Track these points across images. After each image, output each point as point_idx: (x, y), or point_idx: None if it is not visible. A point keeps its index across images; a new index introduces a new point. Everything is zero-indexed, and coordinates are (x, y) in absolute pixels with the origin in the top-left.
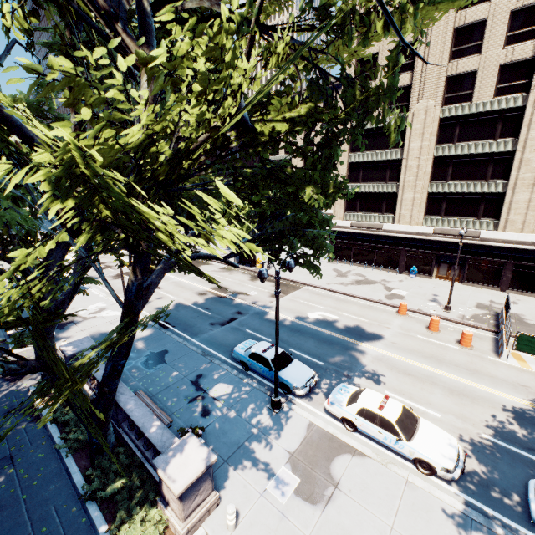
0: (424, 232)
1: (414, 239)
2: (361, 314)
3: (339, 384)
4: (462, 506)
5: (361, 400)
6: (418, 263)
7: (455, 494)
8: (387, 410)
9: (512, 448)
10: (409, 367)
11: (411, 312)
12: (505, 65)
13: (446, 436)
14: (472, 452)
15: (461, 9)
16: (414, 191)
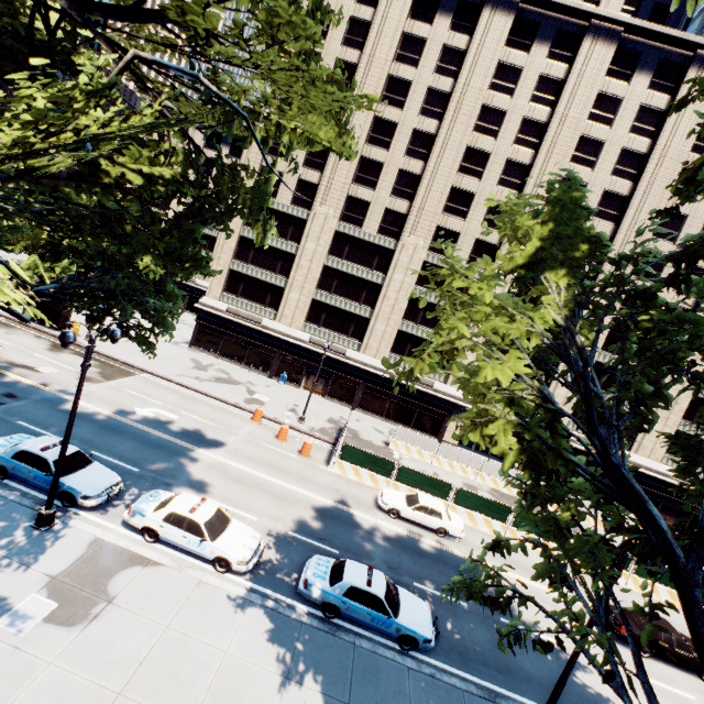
0: (301, 338)
1: (291, 343)
2: (210, 417)
3: (152, 491)
4: (247, 592)
5: (173, 504)
6: (290, 370)
7: (244, 585)
8: (200, 512)
9: (308, 540)
10: (243, 474)
11: (267, 419)
12: (389, 210)
13: (253, 533)
14: (274, 547)
15: (369, 143)
16: (301, 292)
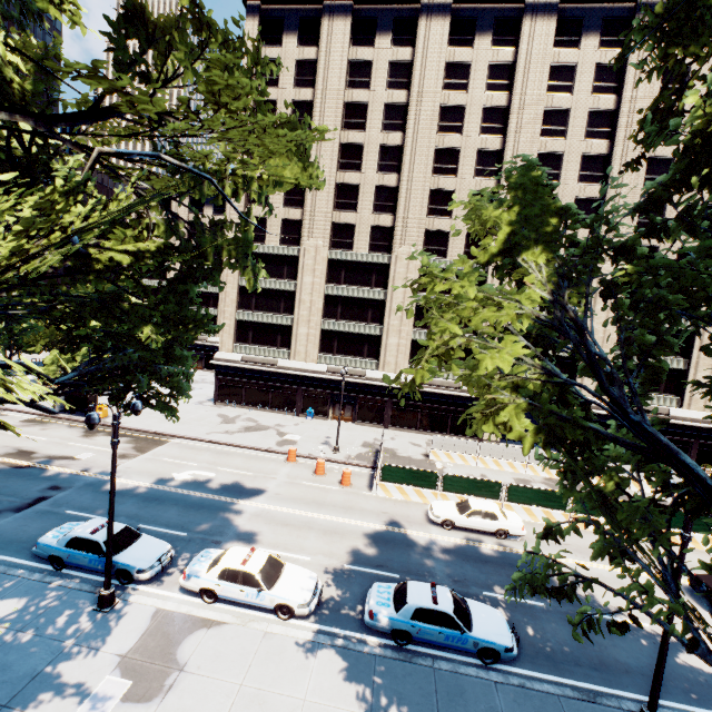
0: (319, 370)
1: (310, 377)
2: (246, 467)
3: (202, 551)
4: (313, 635)
5: (224, 561)
6: (315, 404)
7: (310, 628)
8: (251, 562)
9: (365, 569)
10: (289, 517)
11: (302, 457)
12: (375, 227)
13: (308, 574)
14: (333, 584)
15: (341, 169)
16: (308, 326)
